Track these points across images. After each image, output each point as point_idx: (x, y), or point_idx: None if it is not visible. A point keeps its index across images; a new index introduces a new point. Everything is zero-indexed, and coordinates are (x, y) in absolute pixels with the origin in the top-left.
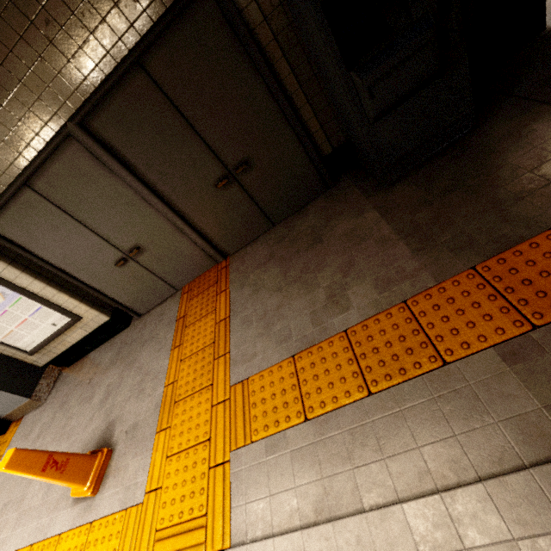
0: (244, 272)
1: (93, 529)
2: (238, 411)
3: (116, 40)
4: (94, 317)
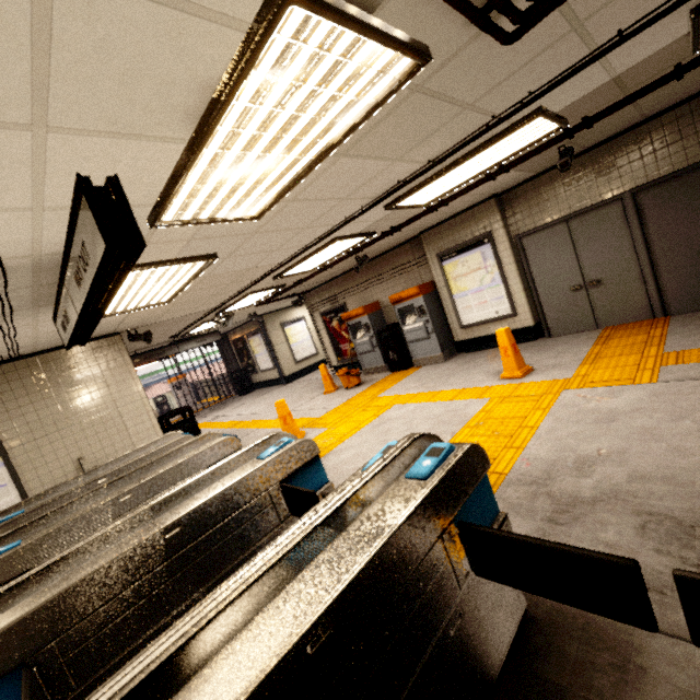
0: (688, 321)
1: (523, 384)
2: (671, 358)
3: (698, 154)
4: (524, 319)
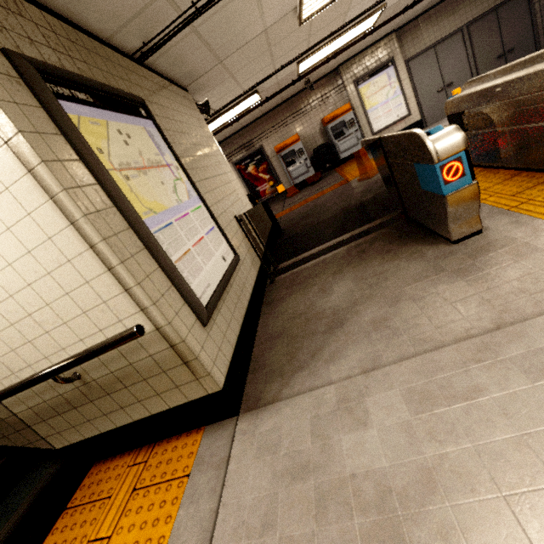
0: None
1: None
2: None
3: (493, 3)
4: (415, 116)
